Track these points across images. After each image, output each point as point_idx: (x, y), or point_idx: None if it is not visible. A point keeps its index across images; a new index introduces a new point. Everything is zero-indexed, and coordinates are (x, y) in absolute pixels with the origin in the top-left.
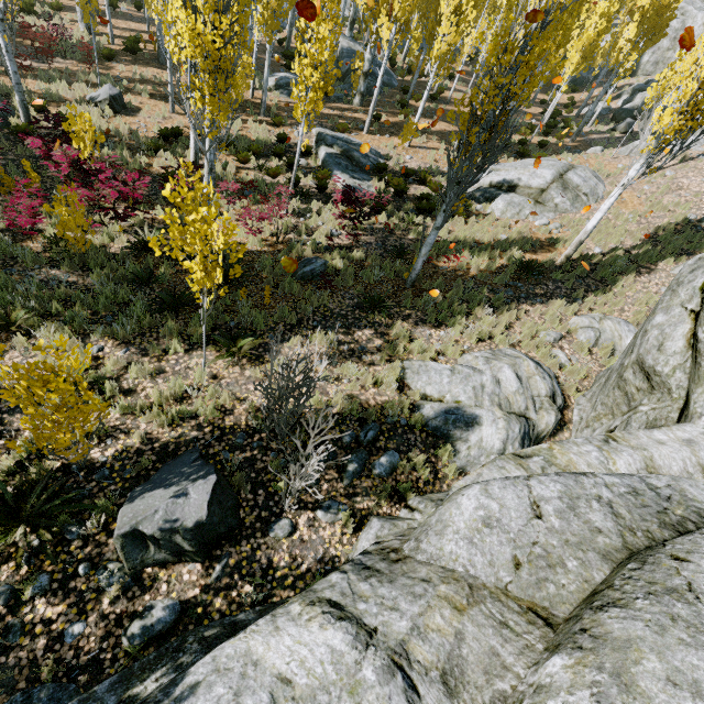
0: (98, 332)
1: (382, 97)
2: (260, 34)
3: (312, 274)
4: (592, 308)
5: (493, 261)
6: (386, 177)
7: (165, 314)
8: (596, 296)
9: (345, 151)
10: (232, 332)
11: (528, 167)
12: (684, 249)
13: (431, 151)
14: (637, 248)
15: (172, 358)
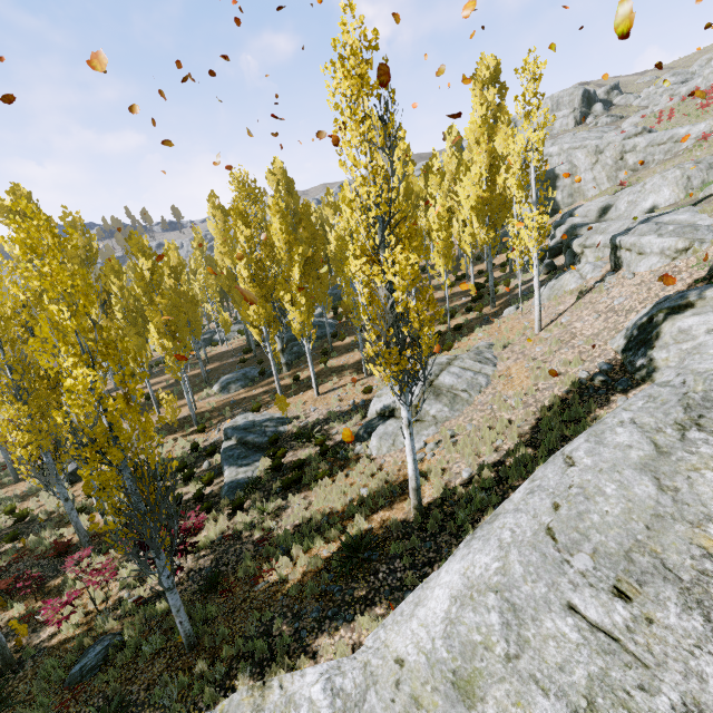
0: None
1: (312, 351)
2: (236, 341)
3: (82, 673)
4: None
5: (331, 544)
6: (271, 452)
7: None
8: None
9: (240, 439)
10: None
11: None
12: (567, 436)
13: (339, 390)
14: (511, 453)
15: None
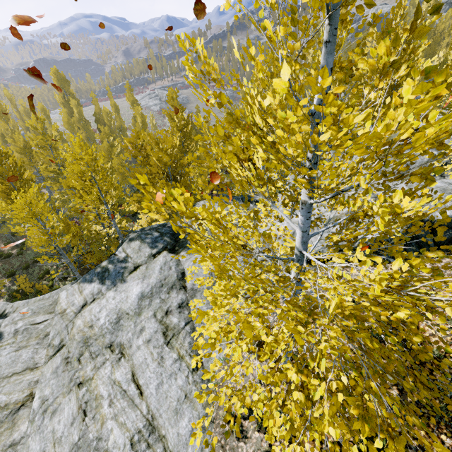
0: None
1: None
2: None
3: None
4: None
5: None
6: None
7: None
8: None
9: None
10: None
11: None
12: None
13: None
14: None
15: None
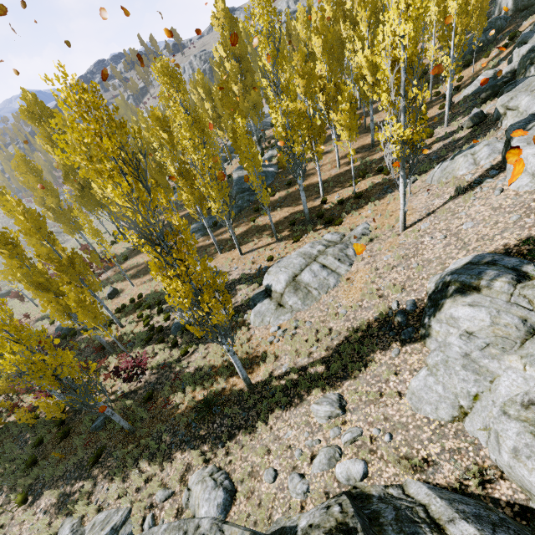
0: (7, 483)
1: (251, 205)
2: None
3: (96, 427)
4: (230, 452)
5: (205, 391)
6: None
7: (26, 470)
8: (244, 435)
9: None
10: (39, 482)
11: (279, 272)
12: (347, 367)
13: (254, 253)
14: (312, 365)
15: (13, 501)
